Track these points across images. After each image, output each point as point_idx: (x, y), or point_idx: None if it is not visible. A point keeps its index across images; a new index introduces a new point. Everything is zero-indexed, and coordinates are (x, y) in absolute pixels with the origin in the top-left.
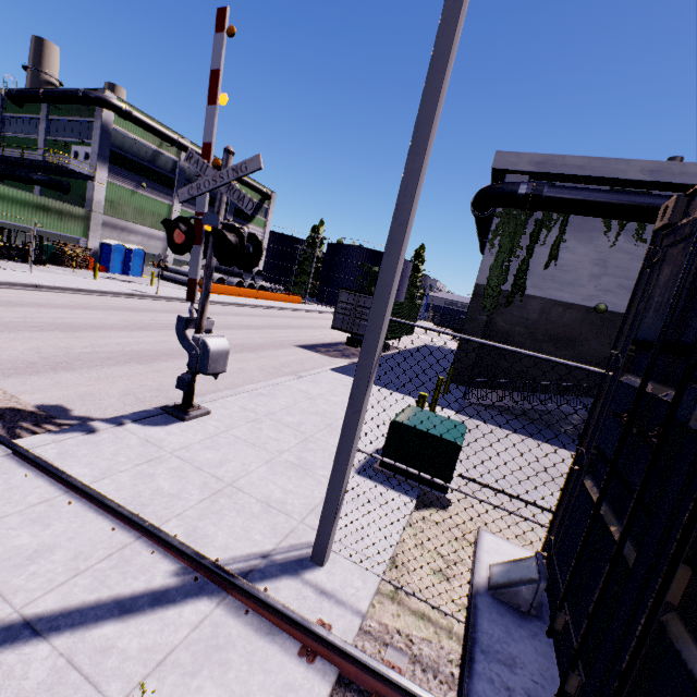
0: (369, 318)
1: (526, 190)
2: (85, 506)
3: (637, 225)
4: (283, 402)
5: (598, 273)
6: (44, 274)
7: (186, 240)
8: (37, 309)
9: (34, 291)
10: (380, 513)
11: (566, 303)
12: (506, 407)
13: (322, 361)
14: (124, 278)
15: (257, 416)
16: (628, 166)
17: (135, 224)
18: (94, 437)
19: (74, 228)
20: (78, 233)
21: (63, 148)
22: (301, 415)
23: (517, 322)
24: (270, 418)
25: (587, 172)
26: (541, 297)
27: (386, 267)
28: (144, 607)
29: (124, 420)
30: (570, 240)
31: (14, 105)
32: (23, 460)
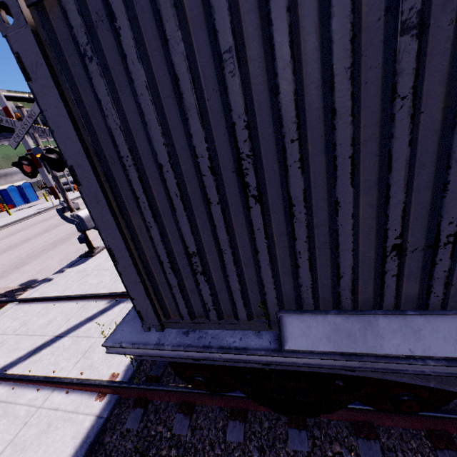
0: None
1: None
2: (61, 303)
3: None
4: None
5: None
6: None
7: (32, 168)
8: None
9: None
10: None
11: None
12: None
13: None
14: (28, 205)
15: None
16: None
17: (11, 168)
18: (52, 281)
19: None
20: None
21: None
22: None
23: None
24: None
25: None
26: None
27: None
28: (99, 315)
29: (64, 269)
30: None
31: None
32: (25, 302)
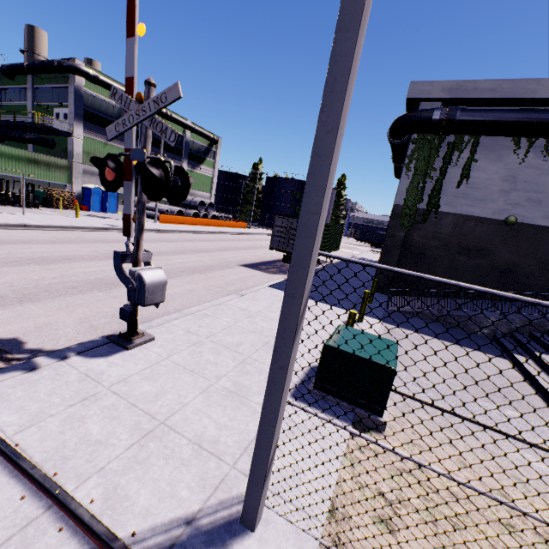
0: (293, 255)
1: (440, 115)
2: None
3: (546, 142)
4: (225, 322)
5: (508, 189)
6: (34, 216)
7: (116, 176)
8: (21, 246)
9: (23, 230)
10: (316, 446)
11: (478, 217)
12: (426, 314)
13: (262, 277)
14: (102, 215)
15: (199, 339)
16: (539, 85)
17: None
18: (33, 375)
19: (60, 176)
20: (64, 180)
21: (47, 111)
22: (240, 334)
23: (432, 237)
24: (211, 340)
25: (498, 94)
26: (454, 213)
27: (311, 189)
28: None
29: (69, 354)
30: (480, 159)
31: (7, 78)
32: None
